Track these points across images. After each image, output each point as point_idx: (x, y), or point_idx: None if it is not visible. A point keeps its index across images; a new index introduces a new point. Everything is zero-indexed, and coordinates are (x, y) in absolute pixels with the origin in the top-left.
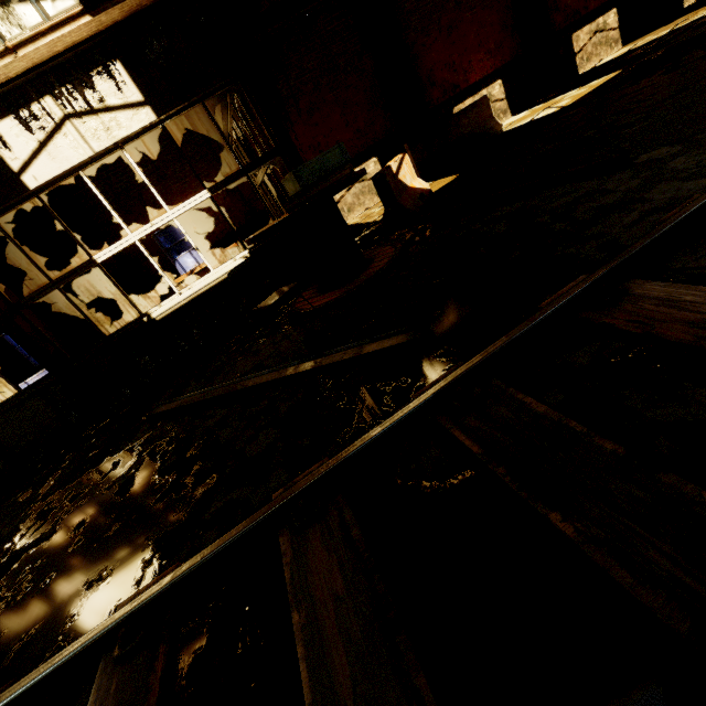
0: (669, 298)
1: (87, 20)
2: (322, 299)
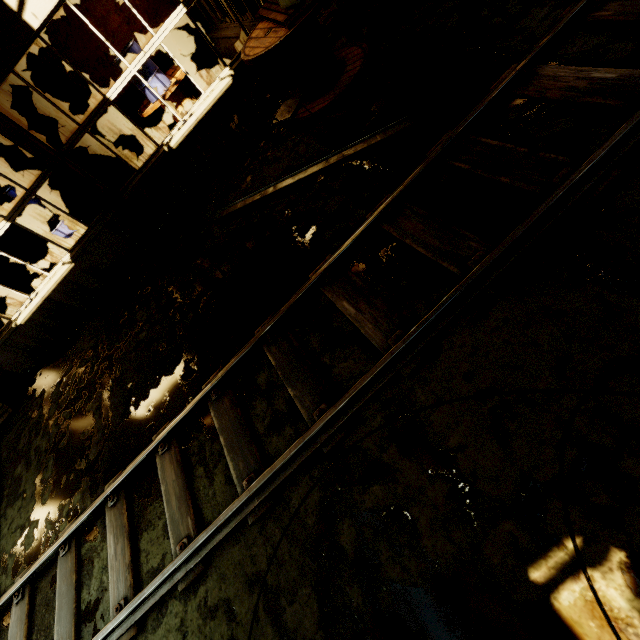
0: (554, 75)
1: None
2: (314, 107)
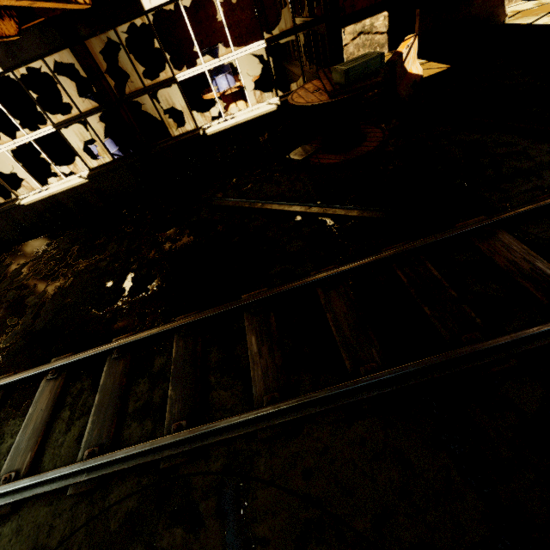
0: (508, 245)
1: None
2: (326, 159)
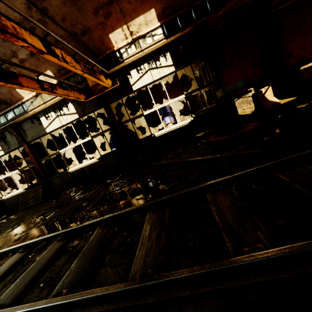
0: None
1: (164, 41)
2: (220, 138)
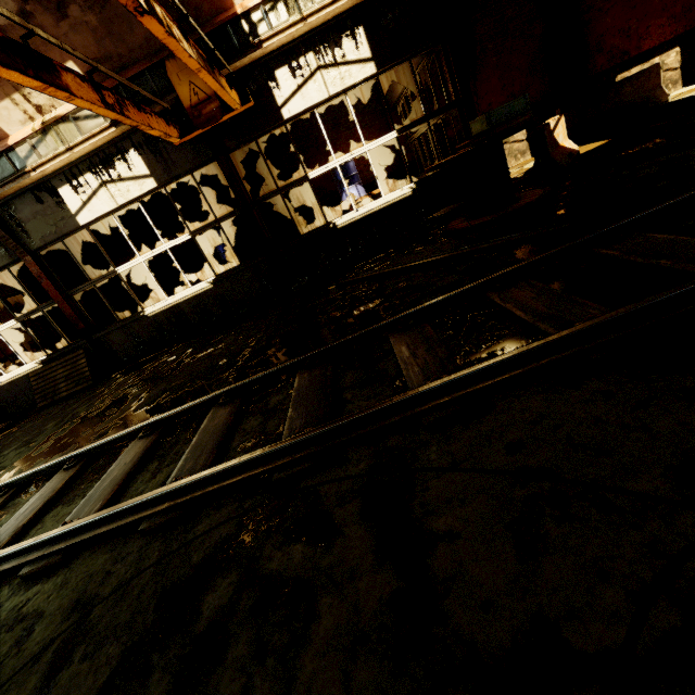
0: None
1: None
2: (475, 222)
